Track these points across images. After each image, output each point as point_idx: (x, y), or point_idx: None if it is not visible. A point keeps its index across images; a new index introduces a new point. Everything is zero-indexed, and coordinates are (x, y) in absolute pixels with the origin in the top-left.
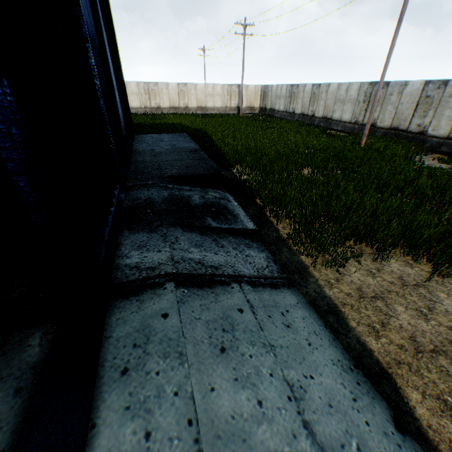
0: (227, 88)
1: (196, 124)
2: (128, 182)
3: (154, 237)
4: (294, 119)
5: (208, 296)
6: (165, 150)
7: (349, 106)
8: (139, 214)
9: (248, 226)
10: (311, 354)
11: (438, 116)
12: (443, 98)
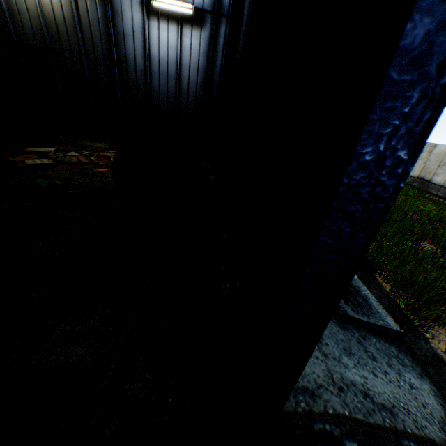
0: None
1: None
2: None
3: None
4: None
5: None
6: None
7: None
8: None
9: (390, 323)
10: None
11: None
12: None
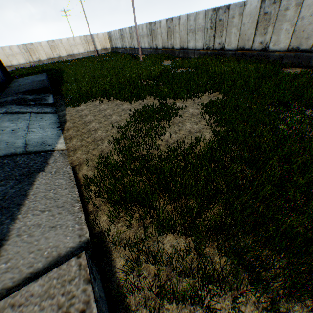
0: (83, 38)
1: (60, 67)
2: (0, 98)
3: (2, 108)
4: (128, 52)
5: (15, 115)
6: (27, 83)
7: (145, 39)
8: (0, 104)
9: (50, 102)
10: (44, 121)
11: (175, 38)
12: (174, 28)
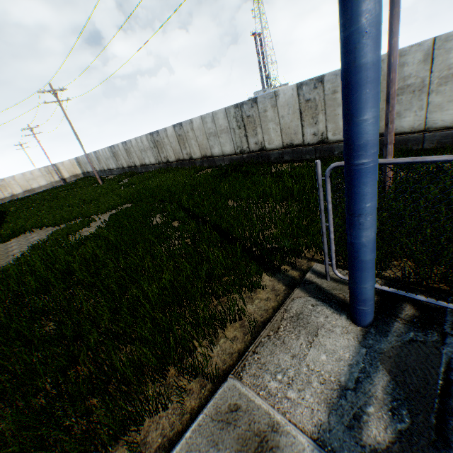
0: (45, 169)
1: (10, 207)
2: None
3: None
4: (100, 174)
5: None
6: None
7: (111, 160)
8: None
9: None
10: None
11: (134, 157)
12: (130, 149)
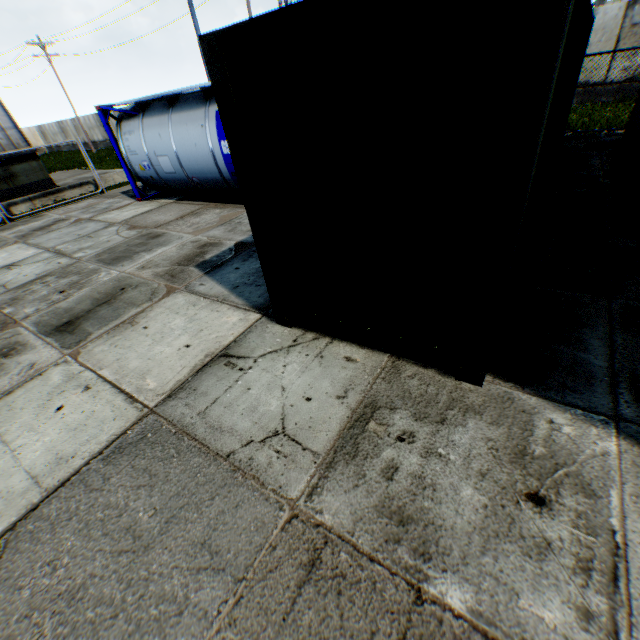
0: None
1: None
2: None
3: None
4: (78, 149)
5: None
6: None
7: (98, 131)
8: None
9: None
10: None
11: None
12: None
